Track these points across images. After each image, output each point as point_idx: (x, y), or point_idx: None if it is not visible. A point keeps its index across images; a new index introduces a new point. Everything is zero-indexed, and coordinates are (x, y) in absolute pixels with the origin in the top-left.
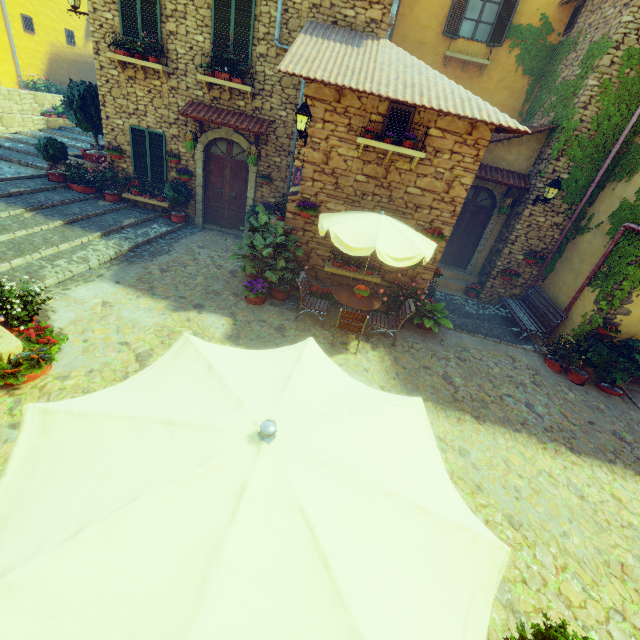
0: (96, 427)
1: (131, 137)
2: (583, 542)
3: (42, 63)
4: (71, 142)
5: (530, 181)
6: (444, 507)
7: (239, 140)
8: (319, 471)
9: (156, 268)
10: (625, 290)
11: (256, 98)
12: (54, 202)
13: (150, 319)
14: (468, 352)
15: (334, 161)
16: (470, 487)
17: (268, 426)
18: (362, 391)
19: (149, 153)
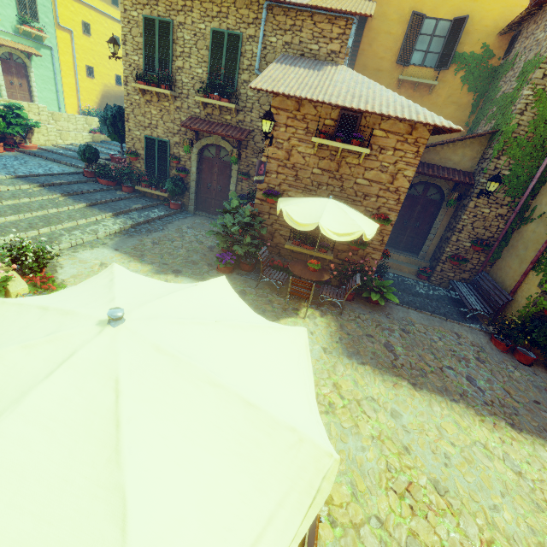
0: None
1: (145, 144)
2: (515, 519)
3: (97, 98)
4: (107, 151)
5: (474, 178)
6: (278, 409)
7: (225, 145)
8: (152, 355)
9: (149, 241)
10: None
11: (240, 113)
12: (83, 191)
13: None
14: (413, 326)
15: (294, 157)
16: (397, 447)
17: (114, 311)
18: (249, 316)
19: (157, 156)
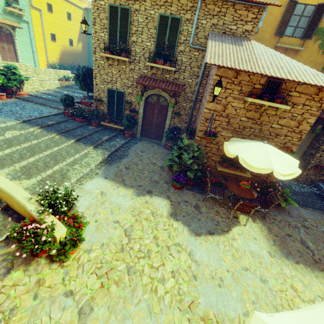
0: None
1: (107, 94)
2: None
3: (58, 55)
4: (72, 93)
5: None
6: None
7: (164, 95)
8: None
9: (123, 167)
10: None
11: (176, 73)
12: (69, 128)
13: (126, 202)
14: (307, 221)
15: (229, 110)
16: None
17: None
18: None
19: (116, 102)
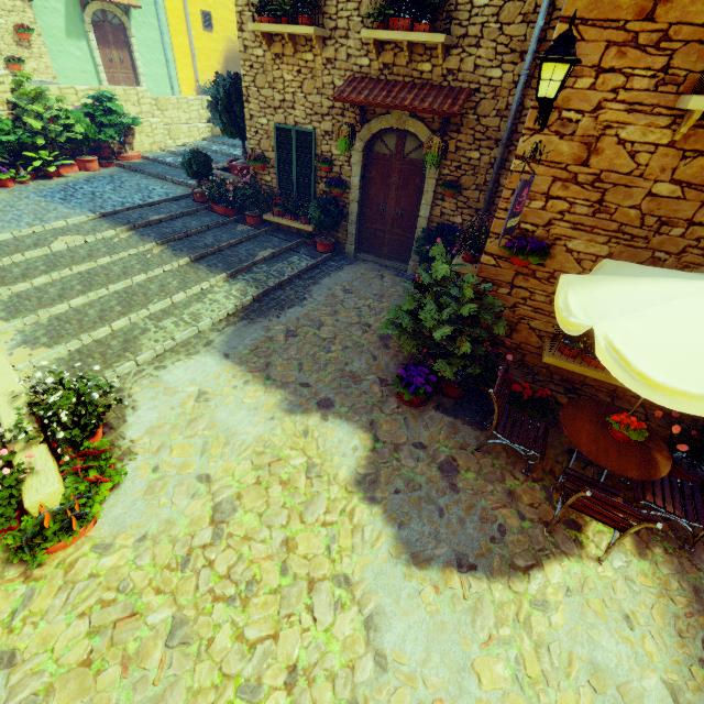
0: None
1: (275, 140)
2: None
3: (218, 63)
4: (229, 150)
5: None
6: None
7: (416, 129)
8: None
9: (281, 329)
10: None
11: (451, 53)
12: (189, 231)
13: (252, 428)
14: None
15: (604, 156)
16: None
17: None
18: None
19: (295, 160)
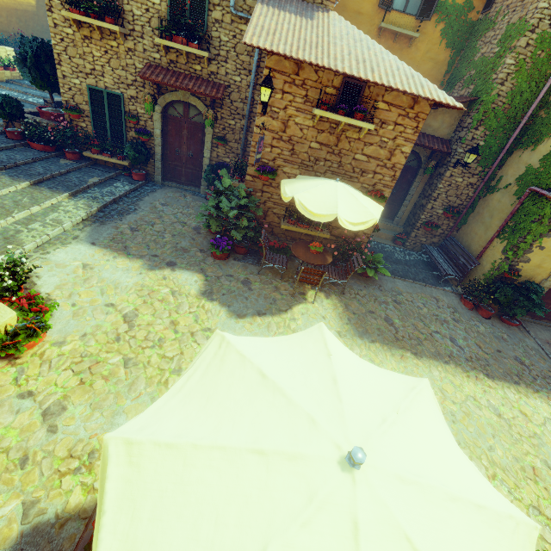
0: (187, 459)
1: (89, 97)
2: (505, 453)
3: None
4: (22, 96)
5: (451, 146)
6: (489, 498)
7: (196, 103)
8: (403, 489)
9: (126, 227)
10: (528, 243)
11: (212, 63)
12: (17, 162)
13: (129, 279)
14: (402, 295)
15: (291, 129)
16: None
17: (359, 455)
18: (382, 378)
19: (108, 113)
